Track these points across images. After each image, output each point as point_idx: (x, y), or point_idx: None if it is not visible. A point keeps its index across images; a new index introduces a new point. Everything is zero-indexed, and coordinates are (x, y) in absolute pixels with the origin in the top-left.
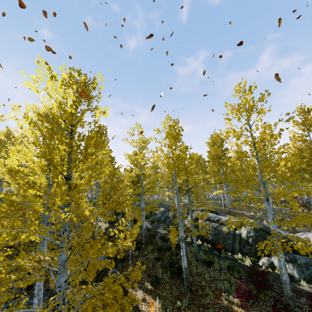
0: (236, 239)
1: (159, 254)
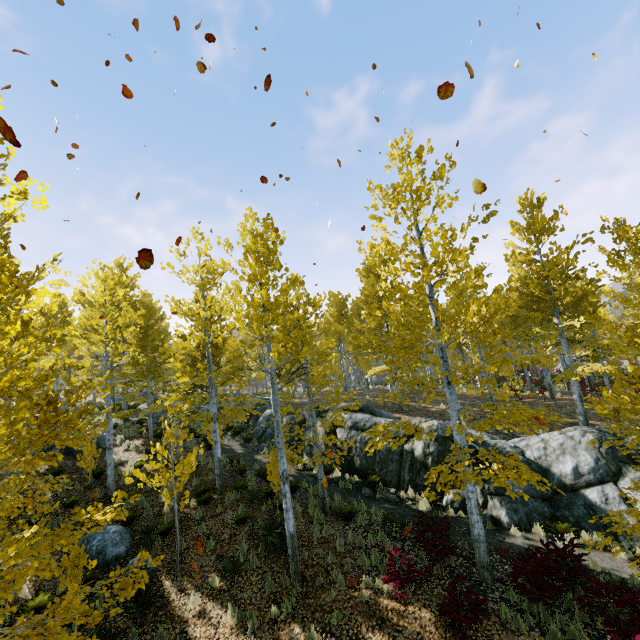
0: (405, 461)
1: (248, 509)
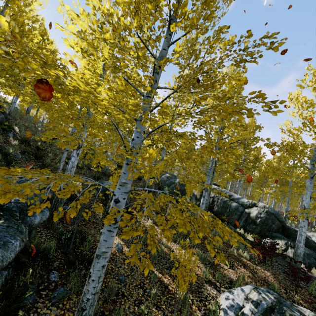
0: (243, 216)
1: None
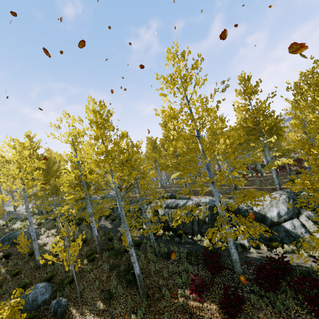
0: (195, 221)
1: (115, 260)
